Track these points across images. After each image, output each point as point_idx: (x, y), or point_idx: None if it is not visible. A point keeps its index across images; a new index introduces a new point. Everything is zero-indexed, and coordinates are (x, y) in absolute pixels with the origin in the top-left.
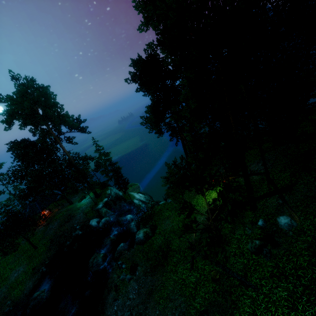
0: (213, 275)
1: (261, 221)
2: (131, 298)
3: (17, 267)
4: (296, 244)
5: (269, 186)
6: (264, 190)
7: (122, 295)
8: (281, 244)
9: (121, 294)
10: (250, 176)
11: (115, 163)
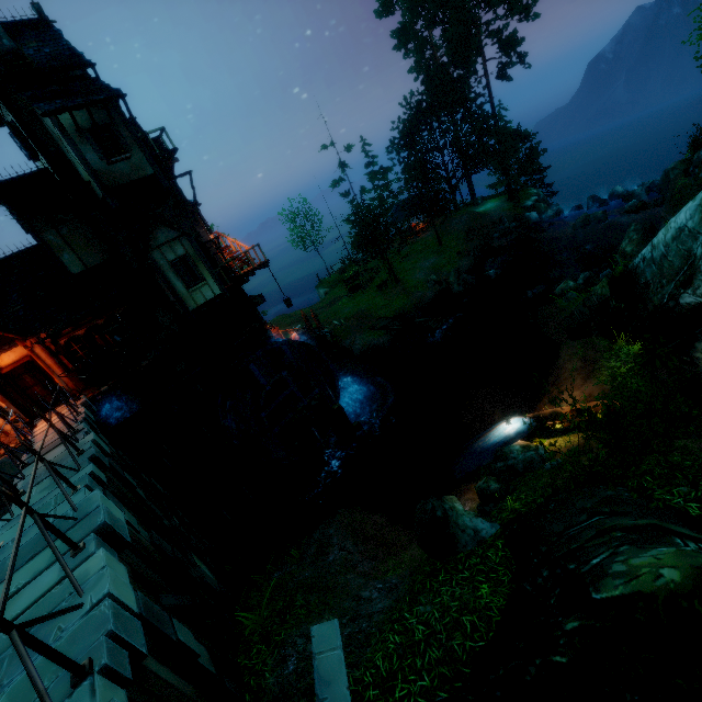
0: None
1: None
2: None
3: (420, 261)
4: None
5: None
6: None
7: None
8: None
9: None
10: None
11: None
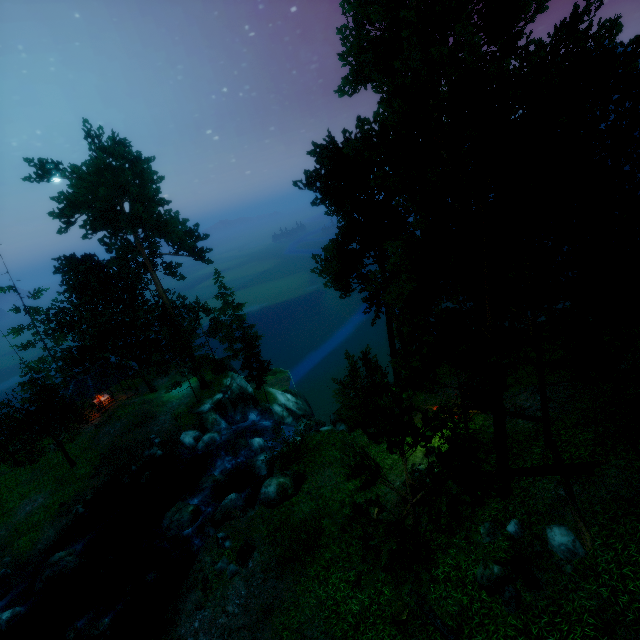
0: (396, 610)
1: (514, 526)
2: (230, 613)
3: (33, 493)
4: (575, 595)
5: (546, 453)
6: (534, 458)
7: (214, 602)
8: (544, 586)
9: (212, 598)
10: (512, 418)
11: (251, 326)
